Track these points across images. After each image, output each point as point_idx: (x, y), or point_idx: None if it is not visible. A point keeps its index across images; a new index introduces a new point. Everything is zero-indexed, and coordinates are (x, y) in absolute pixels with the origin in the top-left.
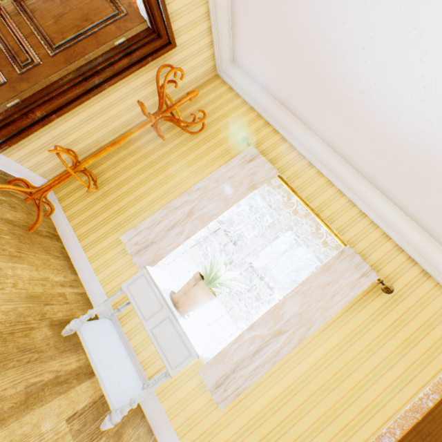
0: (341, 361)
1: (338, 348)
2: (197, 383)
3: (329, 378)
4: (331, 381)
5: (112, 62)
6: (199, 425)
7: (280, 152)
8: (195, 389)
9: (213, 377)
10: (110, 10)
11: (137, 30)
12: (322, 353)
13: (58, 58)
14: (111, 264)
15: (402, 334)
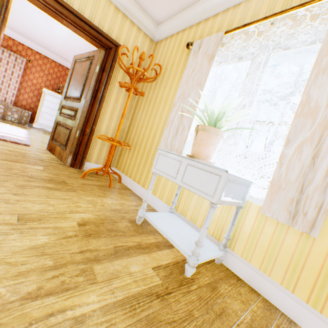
0: None
1: None
2: (273, 228)
3: None
4: None
5: (100, 80)
6: (306, 269)
7: (218, 24)
8: (274, 234)
9: (280, 209)
10: (88, 63)
11: (101, 57)
12: None
13: (82, 100)
14: (159, 184)
15: None
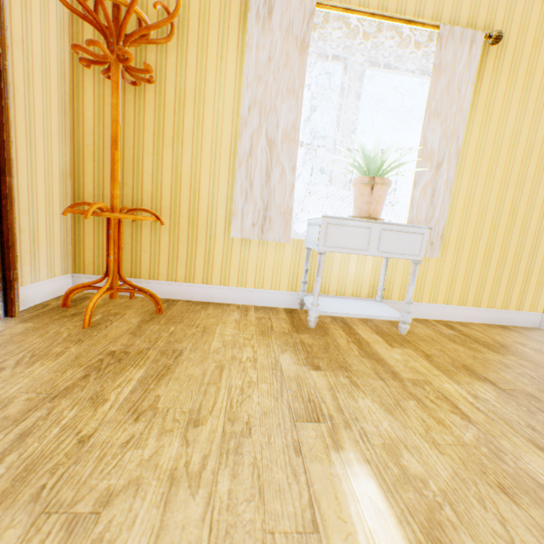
0: (489, 142)
1: (482, 134)
2: (403, 264)
3: (488, 164)
4: (491, 164)
5: None
6: (426, 282)
7: None
8: (405, 268)
9: None
10: None
11: None
12: (473, 151)
13: None
14: (247, 267)
15: (521, 73)
